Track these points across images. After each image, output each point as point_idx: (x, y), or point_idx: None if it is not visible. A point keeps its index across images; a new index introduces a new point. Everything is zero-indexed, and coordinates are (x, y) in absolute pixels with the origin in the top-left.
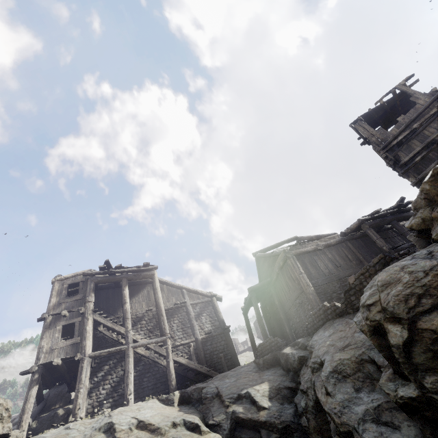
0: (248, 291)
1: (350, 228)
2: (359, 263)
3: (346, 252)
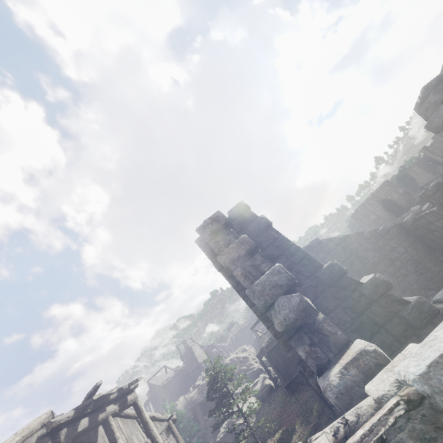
0: (146, 402)
1: (179, 370)
2: (182, 382)
3: (179, 378)
